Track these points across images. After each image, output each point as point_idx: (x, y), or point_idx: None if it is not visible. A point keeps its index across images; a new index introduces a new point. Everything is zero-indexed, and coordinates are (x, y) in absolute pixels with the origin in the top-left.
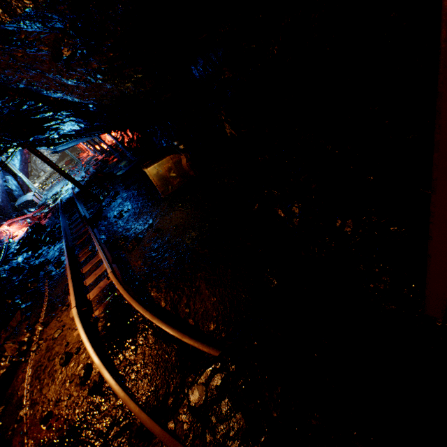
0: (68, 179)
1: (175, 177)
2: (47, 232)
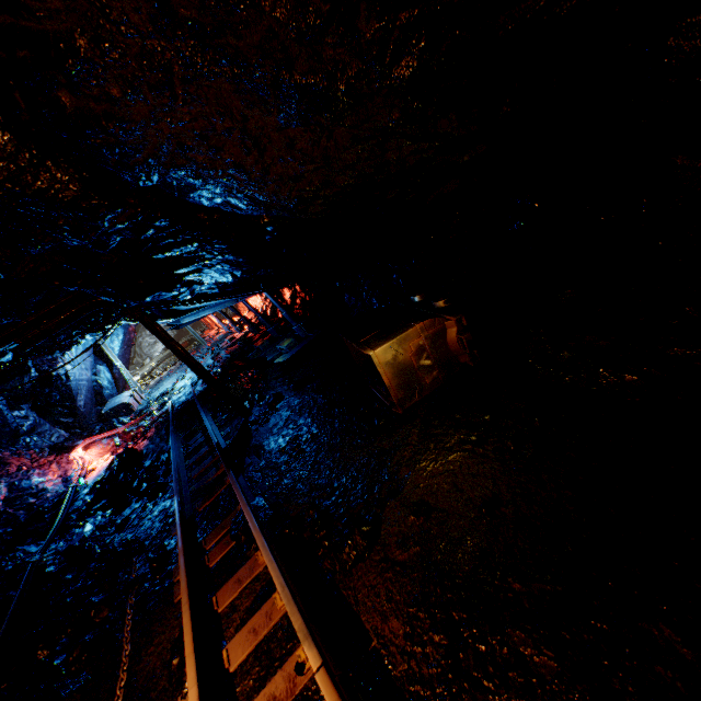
0: (197, 372)
1: (429, 366)
2: (143, 470)
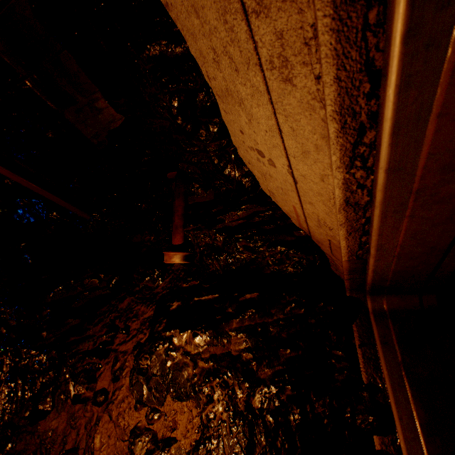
0: None
1: None
2: None
